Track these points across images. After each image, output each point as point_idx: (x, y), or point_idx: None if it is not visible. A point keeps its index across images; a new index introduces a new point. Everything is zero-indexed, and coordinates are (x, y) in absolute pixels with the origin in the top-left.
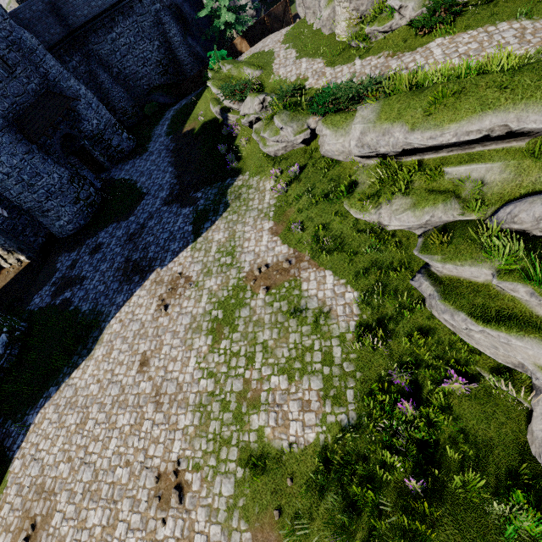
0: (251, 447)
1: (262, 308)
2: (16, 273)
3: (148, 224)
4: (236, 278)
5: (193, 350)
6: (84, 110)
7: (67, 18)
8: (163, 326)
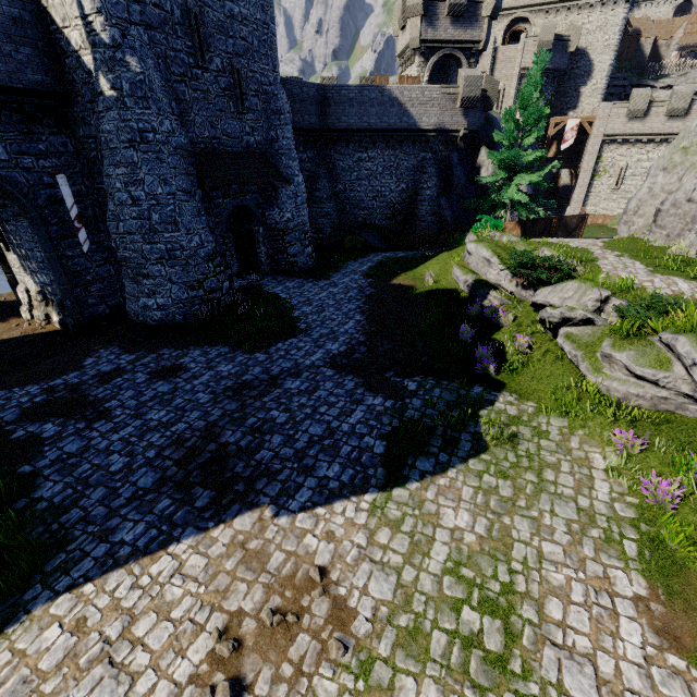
0: None
1: None
2: (26, 333)
3: (285, 383)
4: None
5: None
6: (286, 196)
7: (329, 116)
8: None
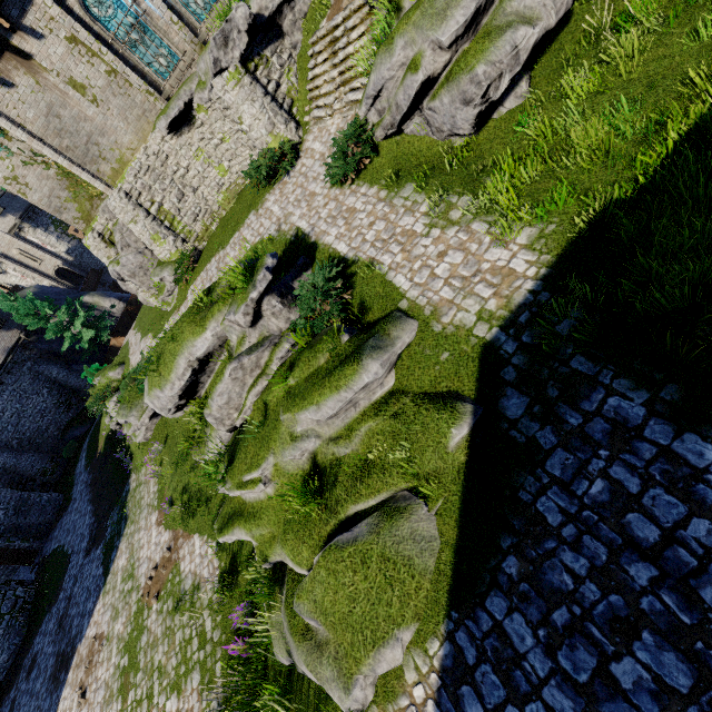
0: None
1: (155, 622)
2: None
3: (74, 592)
4: (136, 601)
5: None
6: None
7: None
8: None
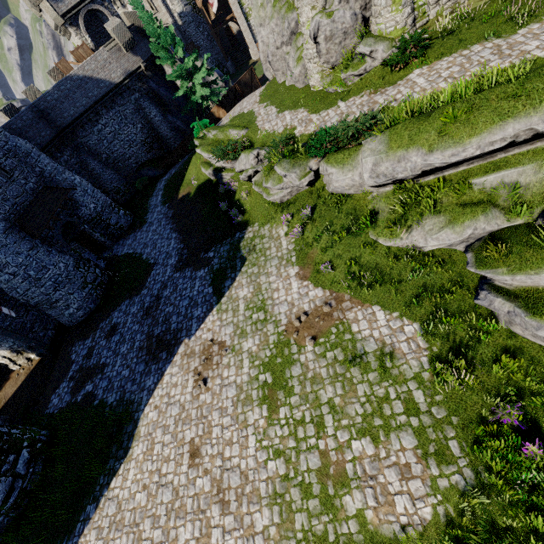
0: (355, 541)
1: (314, 362)
2: (27, 373)
3: (163, 294)
4: (275, 333)
5: (249, 426)
6: (81, 197)
7: (55, 120)
8: (207, 404)
